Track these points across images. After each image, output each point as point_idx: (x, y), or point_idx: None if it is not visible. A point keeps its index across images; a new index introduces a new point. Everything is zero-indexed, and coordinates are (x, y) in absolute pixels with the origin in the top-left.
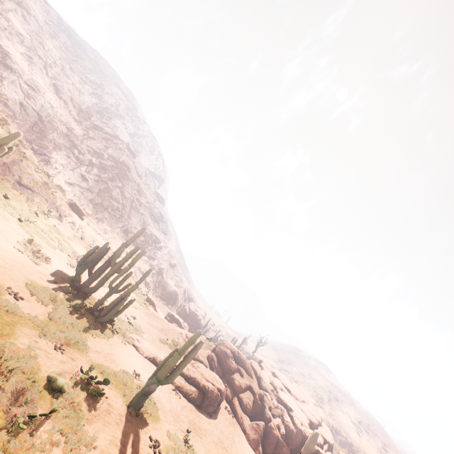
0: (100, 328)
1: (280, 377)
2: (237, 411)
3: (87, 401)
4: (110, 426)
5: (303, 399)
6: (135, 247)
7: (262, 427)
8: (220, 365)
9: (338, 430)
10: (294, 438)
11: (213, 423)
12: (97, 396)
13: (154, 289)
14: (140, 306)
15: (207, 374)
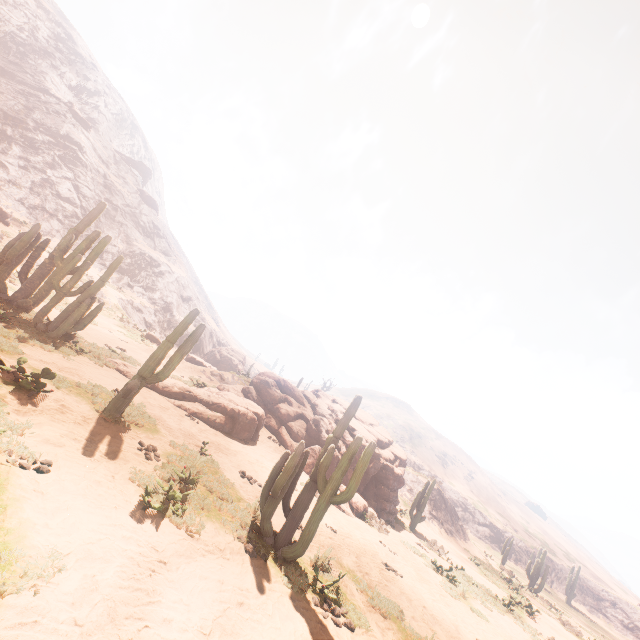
0: (50, 343)
1: (342, 403)
2: (285, 439)
3: (17, 395)
4: (64, 424)
5: (371, 423)
6: (92, 233)
7: (318, 451)
8: (260, 397)
9: (420, 465)
10: (357, 455)
11: (249, 449)
12: (33, 389)
13: (163, 331)
14: (134, 341)
15: (238, 400)
